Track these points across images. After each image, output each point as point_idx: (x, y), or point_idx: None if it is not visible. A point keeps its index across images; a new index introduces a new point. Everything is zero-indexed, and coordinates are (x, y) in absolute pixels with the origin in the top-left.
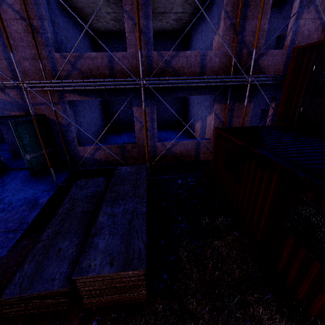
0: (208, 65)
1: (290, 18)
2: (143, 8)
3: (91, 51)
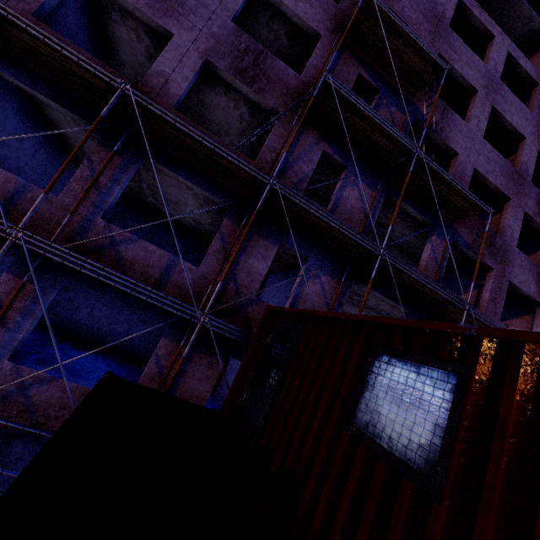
0: (175, 276)
1: (292, 278)
2: (117, 171)
3: (60, 187)
